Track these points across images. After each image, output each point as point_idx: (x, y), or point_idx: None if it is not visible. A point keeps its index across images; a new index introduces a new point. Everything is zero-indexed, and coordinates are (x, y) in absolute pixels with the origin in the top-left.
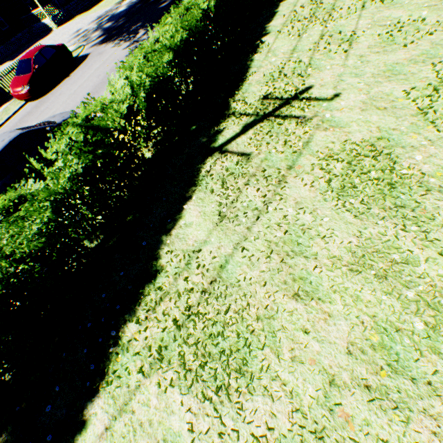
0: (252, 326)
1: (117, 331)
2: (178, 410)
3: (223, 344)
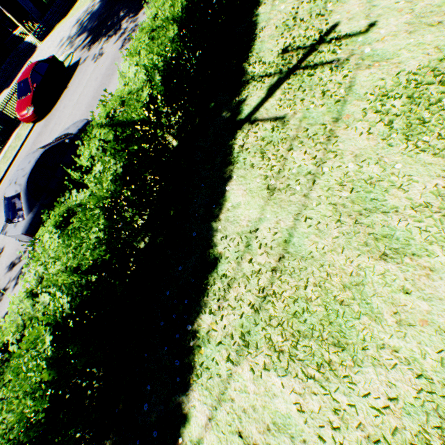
0: (340, 296)
1: (191, 325)
2: (280, 392)
3: (311, 320)
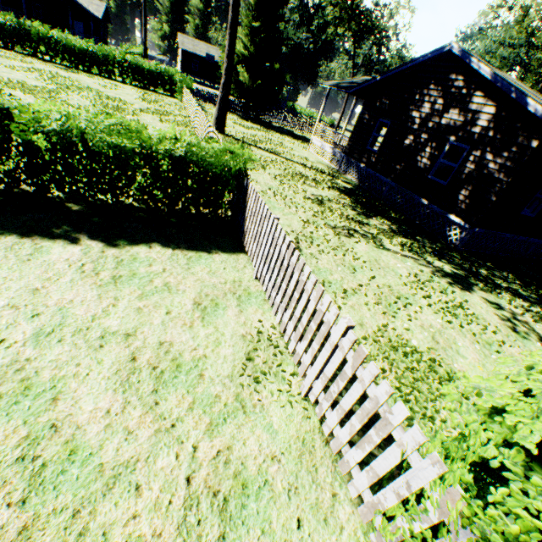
0: None
1: None
2: None
3: None
